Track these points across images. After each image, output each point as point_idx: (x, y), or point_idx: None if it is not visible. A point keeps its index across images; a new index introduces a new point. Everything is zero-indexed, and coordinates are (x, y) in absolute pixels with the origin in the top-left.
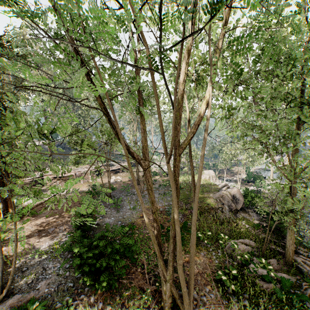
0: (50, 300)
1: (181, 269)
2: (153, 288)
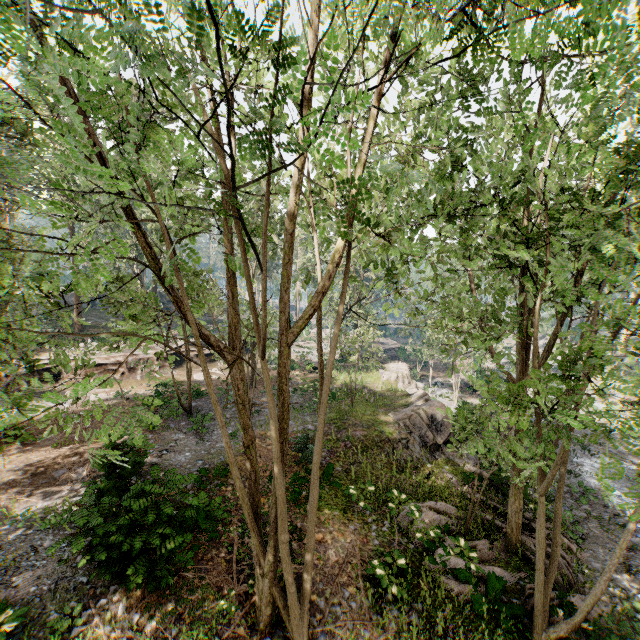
0: (38, 607)
1: (286, 551)
2: (244, 589)
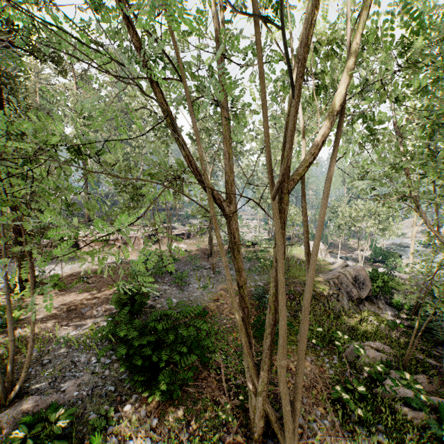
0: (80, 408)
1: (284, 374)
2: (235, 403)
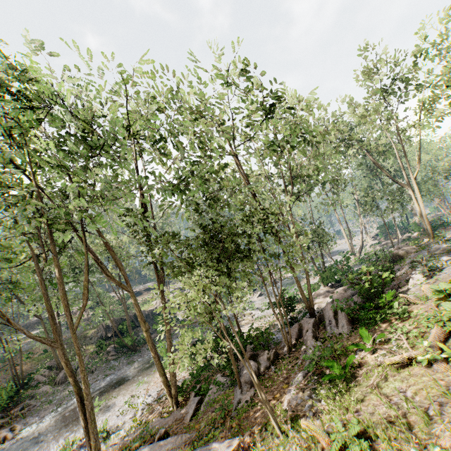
0: None
1: None
2: None
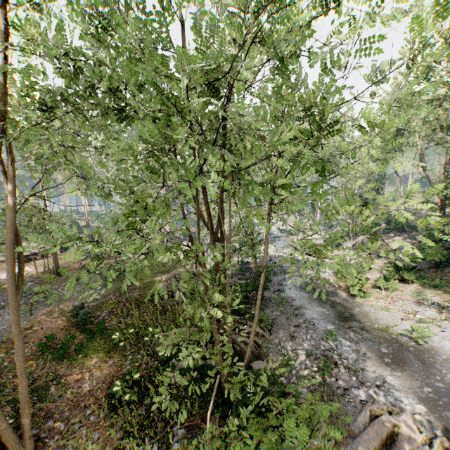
0: None
1: None
2: None
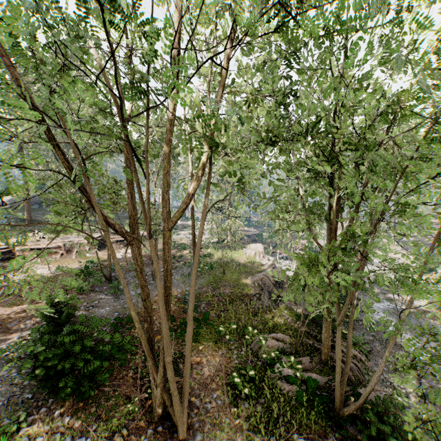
0: None
1: (170, 368)
2: (144, 396)
